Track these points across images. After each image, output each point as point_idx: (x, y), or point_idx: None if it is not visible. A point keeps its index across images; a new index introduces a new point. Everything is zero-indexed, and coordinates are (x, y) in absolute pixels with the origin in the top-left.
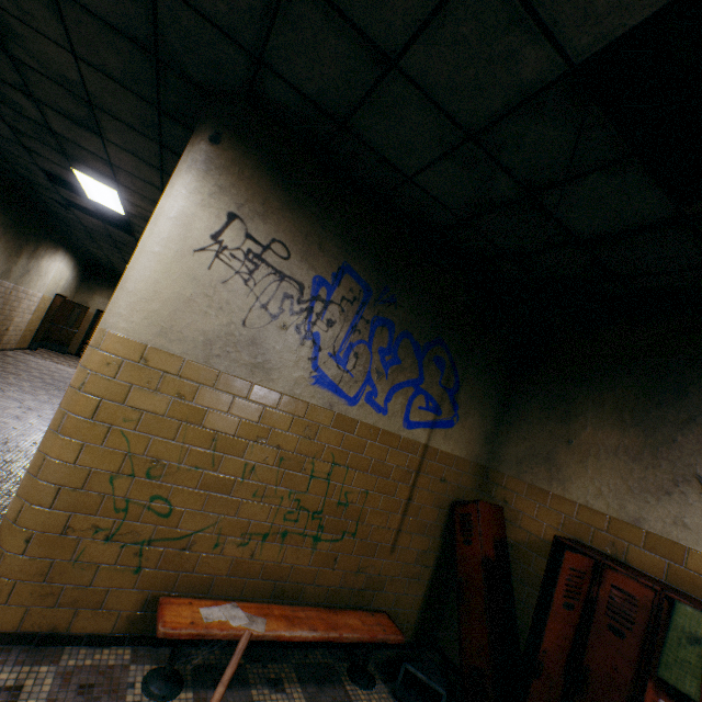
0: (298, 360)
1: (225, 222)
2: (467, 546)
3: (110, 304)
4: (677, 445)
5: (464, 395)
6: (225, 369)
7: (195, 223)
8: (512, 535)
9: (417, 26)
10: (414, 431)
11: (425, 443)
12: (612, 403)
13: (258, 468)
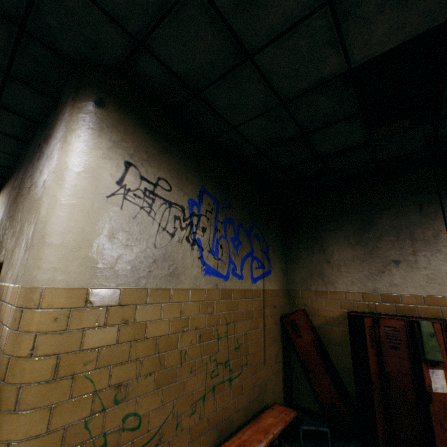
0: (193, 261)
1: (124, 169)
2: (300, 339)
3: (33, 262)
4: (379, 248)
5: (271, 252)
6: (151, 285)
7: (102, 173)
8: (316, 322)
9: (274, 36)
10: (257, 283)
11: (262, 288)
12: (343, 236)
13: (188, 351)
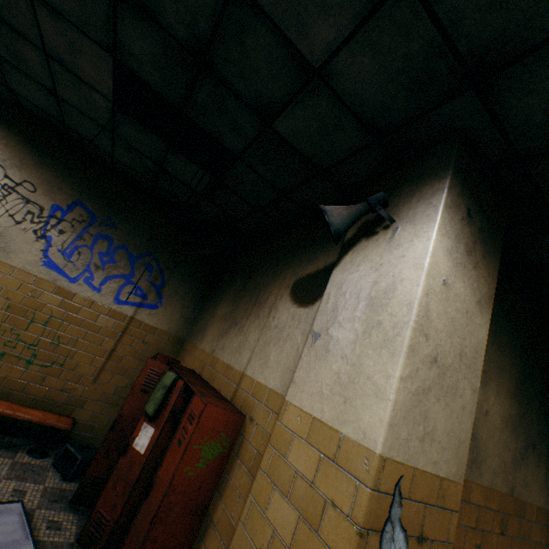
0: (33, 250)
1: None
2: None
3: None
4: (238, 308)
5: (169, 290)
6: None
7: None
8: None
9: (51, 80)
10: (123, 307)
11: (132, 316)
12: (232, 291)
13: None
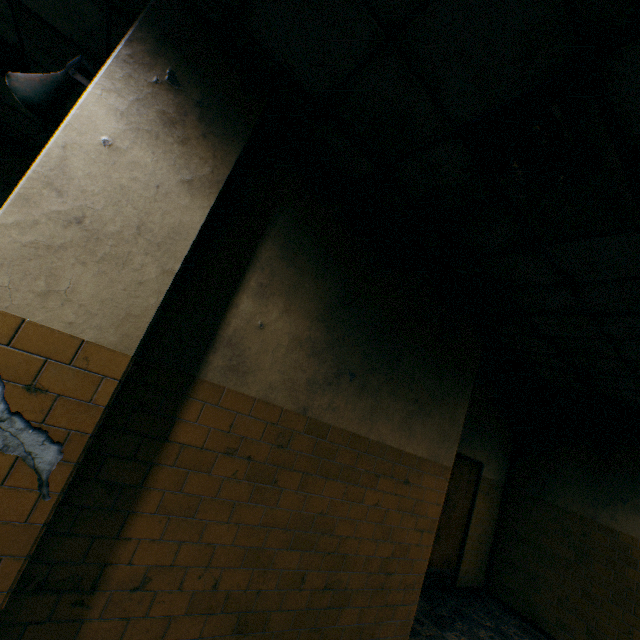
0: None
1: None
2: None
3: None
4: None
5: None
6: None
7: None
8: None
9: None
10: None
11: None
12: None
13: None
